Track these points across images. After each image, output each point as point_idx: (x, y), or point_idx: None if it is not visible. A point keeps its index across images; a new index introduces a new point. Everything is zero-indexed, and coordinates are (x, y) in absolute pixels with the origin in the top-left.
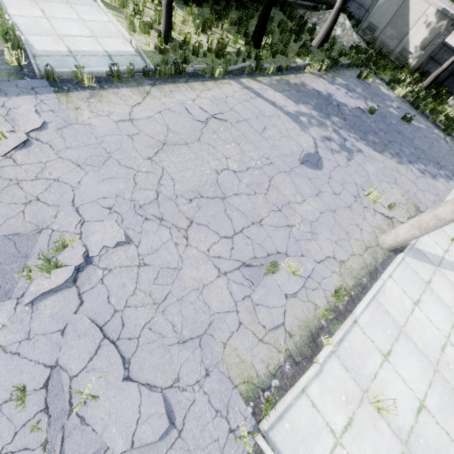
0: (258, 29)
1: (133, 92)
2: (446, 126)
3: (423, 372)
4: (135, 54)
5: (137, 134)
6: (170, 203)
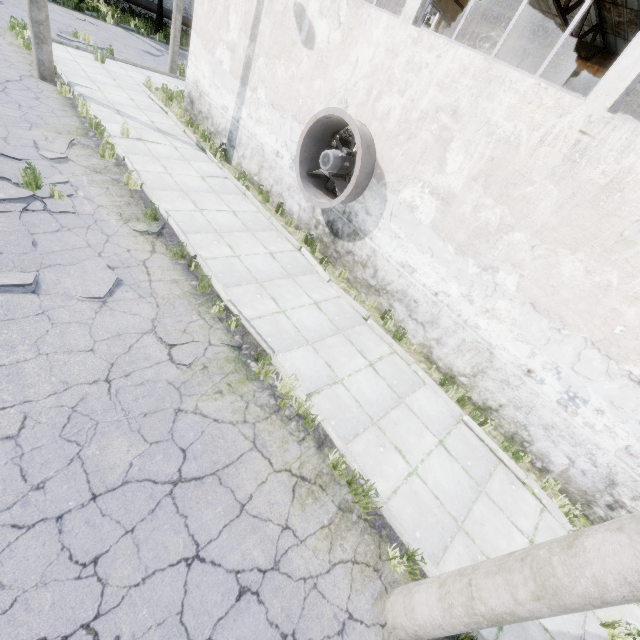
0: (157, 23)
1: None
2: None
3: (144, 79)
4: None
5: None
6: None
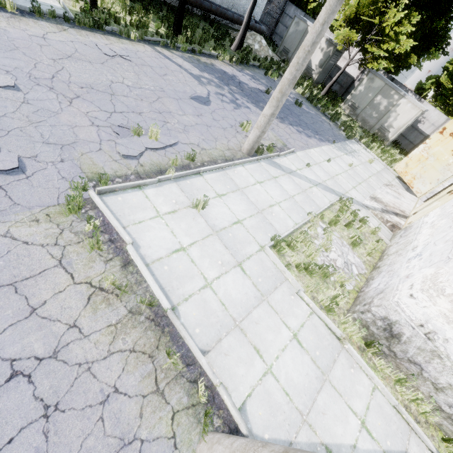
0: (176, 20)
1: (51, 26)
2: (331, 116)
3: (248, 210)
4: (61, 9)
5: (47, 46)
6: (63, 84)
